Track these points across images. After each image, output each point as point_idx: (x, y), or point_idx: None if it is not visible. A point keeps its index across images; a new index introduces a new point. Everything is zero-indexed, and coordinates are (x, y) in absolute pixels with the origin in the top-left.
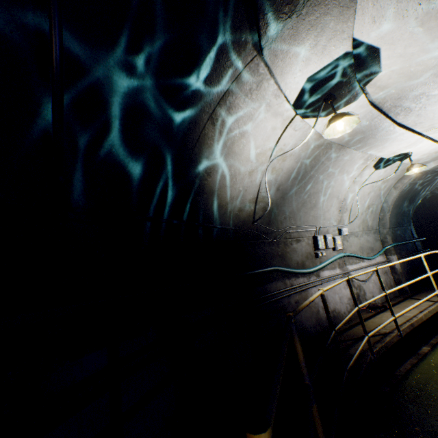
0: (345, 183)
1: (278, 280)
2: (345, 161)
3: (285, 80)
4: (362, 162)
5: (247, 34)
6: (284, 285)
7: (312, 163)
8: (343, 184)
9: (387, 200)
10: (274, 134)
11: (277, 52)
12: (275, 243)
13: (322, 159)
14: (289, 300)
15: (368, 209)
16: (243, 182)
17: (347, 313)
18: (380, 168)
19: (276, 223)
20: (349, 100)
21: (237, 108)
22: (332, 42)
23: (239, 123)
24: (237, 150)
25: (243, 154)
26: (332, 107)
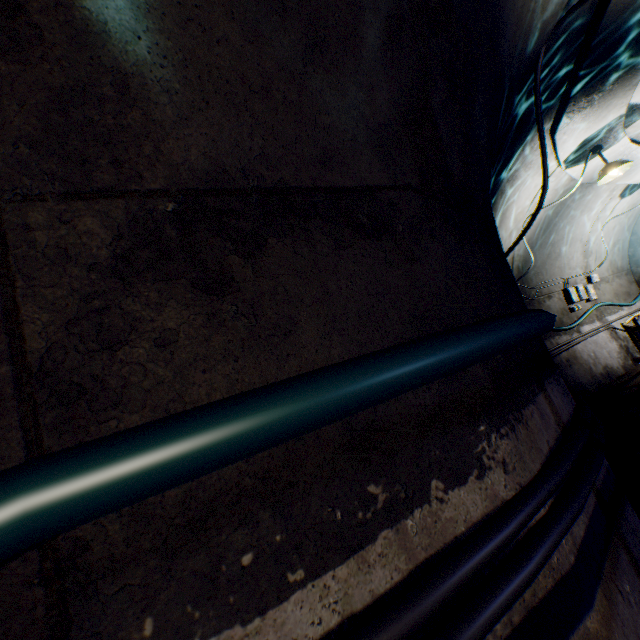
0: (587, 222)
1: (544, 339)
2: (589, 198)
3: (563, 147)
4: (607, 195)
5: (545, 126)
6: (550, 344)
7: (557, 209)
8: (585, 224)
9: (636, 231)
10: (534, 191)
11: (566, 131)
12: (530, 303)
13: (568, 202)
14: (559, 359)
15: (614, 247)
16: (504, 244)
17: (620, 368)
18: (625, 196)
19: (526, 281)
20: (612, 144)
21: (518, 179)
22: (610, 112)
23: (514, 191)
24: (507, 215)
25: (510, 217)
26: (600, 157)
